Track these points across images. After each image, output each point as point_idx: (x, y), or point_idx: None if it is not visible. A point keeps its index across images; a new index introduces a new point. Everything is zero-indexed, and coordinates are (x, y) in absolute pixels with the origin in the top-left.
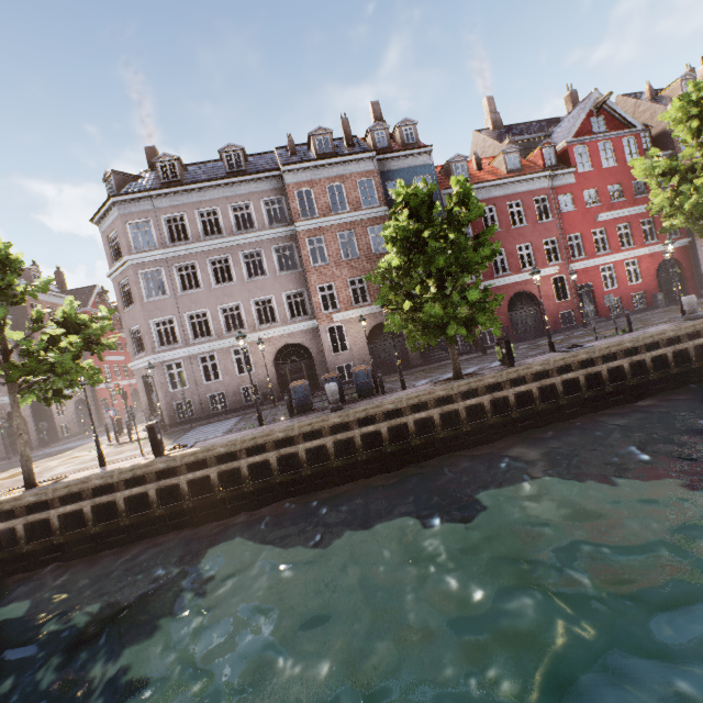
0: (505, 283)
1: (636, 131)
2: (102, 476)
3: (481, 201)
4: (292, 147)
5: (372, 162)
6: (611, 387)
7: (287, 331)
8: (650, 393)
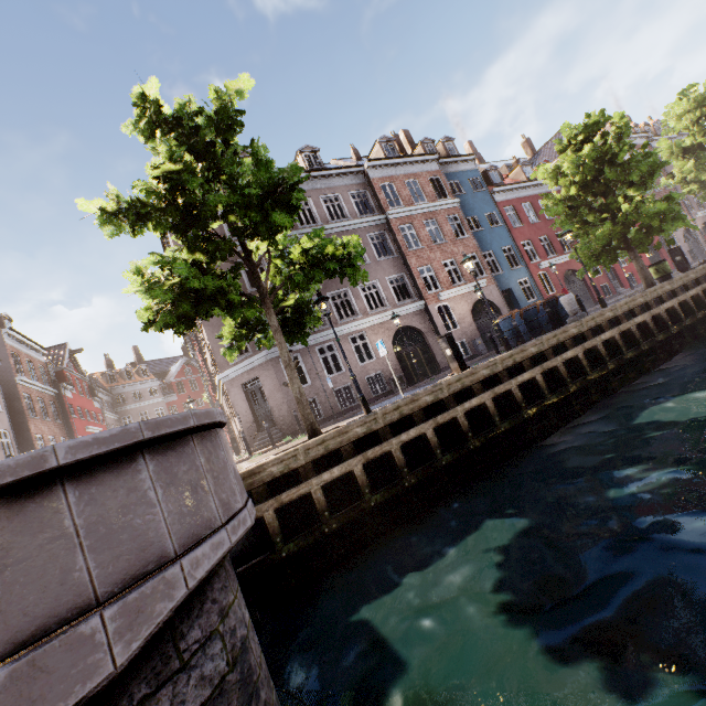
0: (557, 263)
1: None
2: (430, 390)
3: (520, 199)
4: (357, 155)
5: (437, 163)
6: None
7: (398, 314)
8: None
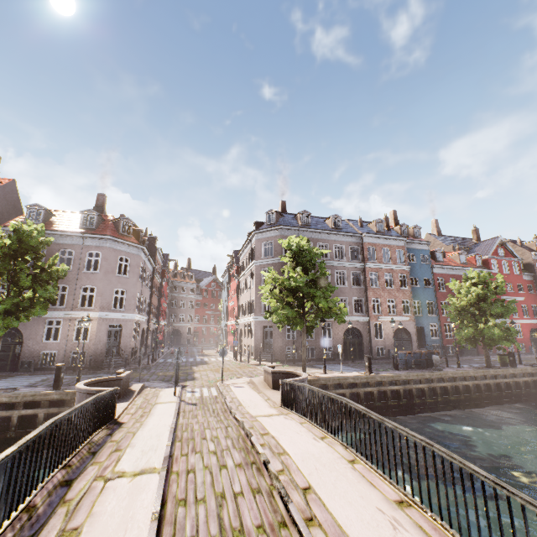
0: None
1: (517, 259)
2: (353, 377)
3: (450, 275)
4: (361, 223)
5: (404, 242)
6: None
7: (352, 319)
8: None
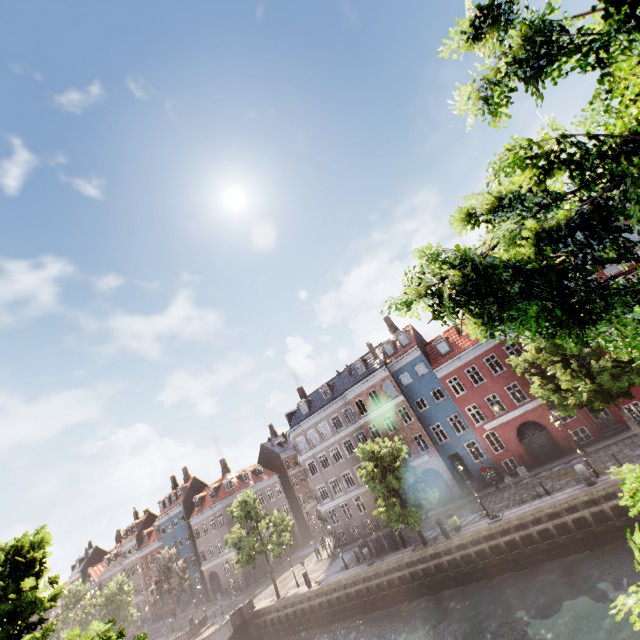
0: (507, 419)
1: None
2: (293, 597)
3: (463, 365)
4: (349, 371)
5: (385, 371)
6: (511, 554)
7: None
8: (549, 558)
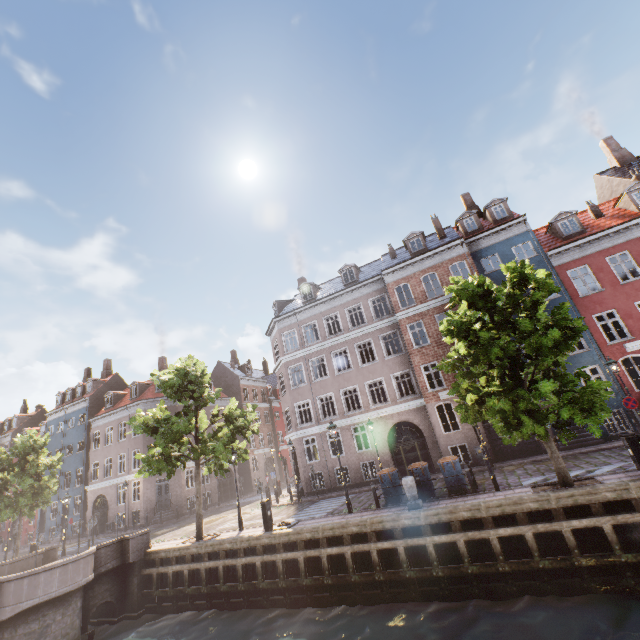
0: None
1: None
2: (231, 541)
3: (605, 250)
4: (392, 253)
5: (461, 247)
6: None
7: (397, 410)
8: None
